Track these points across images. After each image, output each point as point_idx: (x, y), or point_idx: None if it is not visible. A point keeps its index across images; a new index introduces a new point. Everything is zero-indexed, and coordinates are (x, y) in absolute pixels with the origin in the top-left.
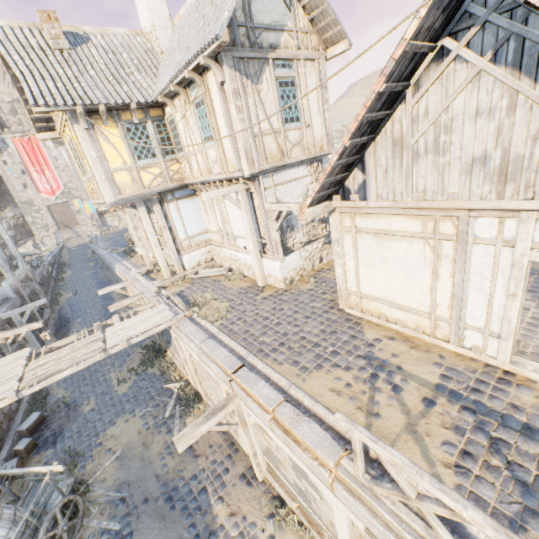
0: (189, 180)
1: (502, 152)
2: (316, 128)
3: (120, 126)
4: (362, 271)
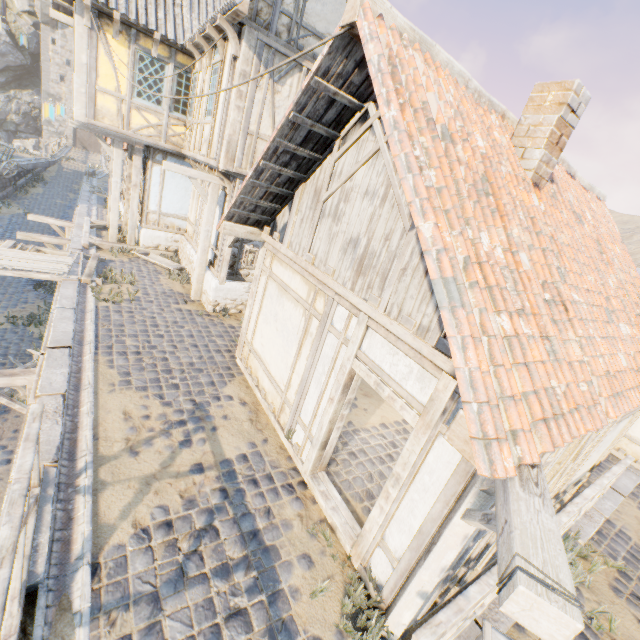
0: (185, 150)
1: (367, 241)
2: None
3: (132, 49)
4: (260, 322)
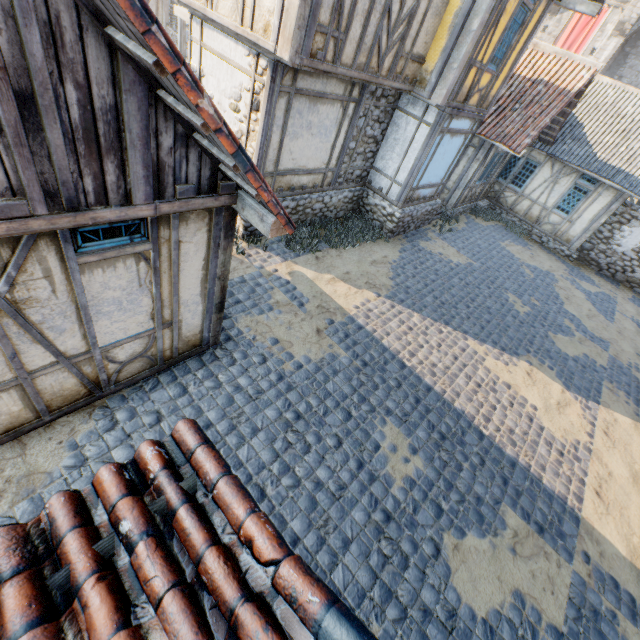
0: None
1: None
2: None
3: None
4: None
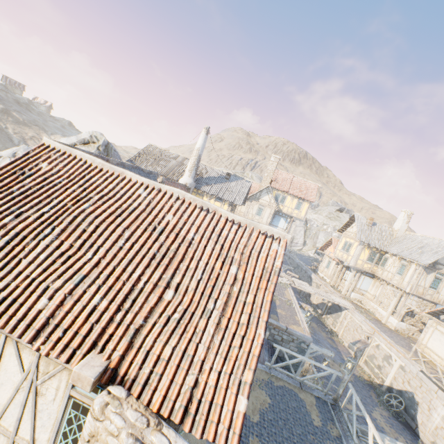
0: (377, 275)
1: None
2: (441, 294)
3: (370, 251)
4: (430, 339)
